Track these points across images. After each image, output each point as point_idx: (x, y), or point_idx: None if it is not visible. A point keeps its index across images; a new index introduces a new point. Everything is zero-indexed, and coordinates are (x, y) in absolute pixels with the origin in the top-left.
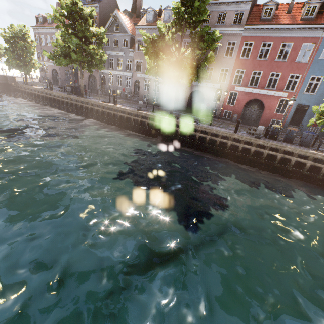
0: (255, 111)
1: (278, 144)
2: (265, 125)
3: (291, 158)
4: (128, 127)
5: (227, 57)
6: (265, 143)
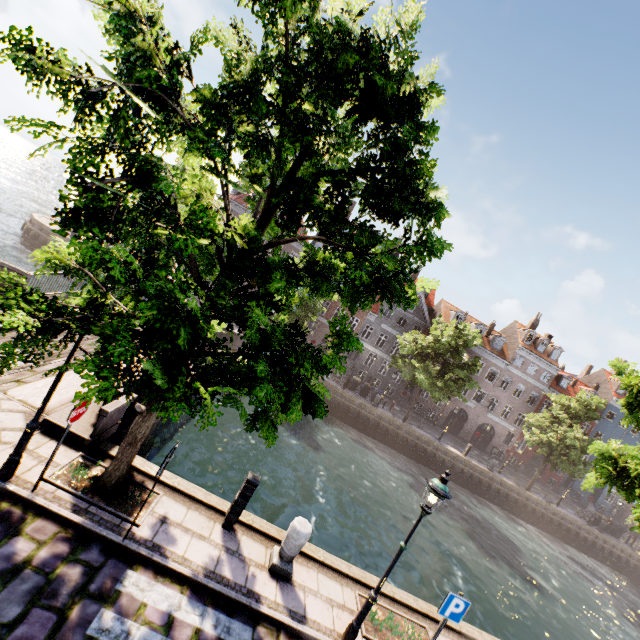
0: (537, 464)
1: (623, 546)
2: (544, 481)
3: (630, 559)
4: (478, 491)
5: (528, 405)
6: (615, 543)
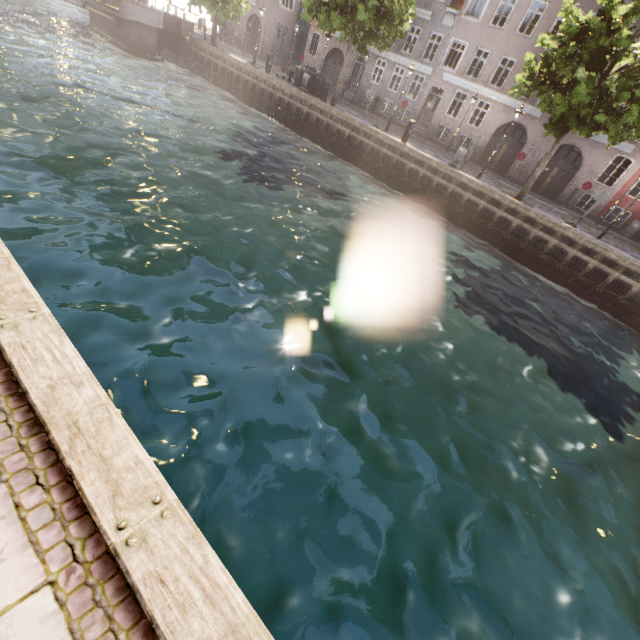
0: None
1: None
2: None
3: None
4: (418, 195)
5: None
6: None
